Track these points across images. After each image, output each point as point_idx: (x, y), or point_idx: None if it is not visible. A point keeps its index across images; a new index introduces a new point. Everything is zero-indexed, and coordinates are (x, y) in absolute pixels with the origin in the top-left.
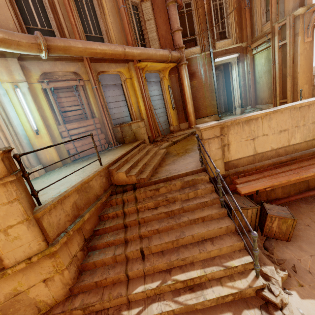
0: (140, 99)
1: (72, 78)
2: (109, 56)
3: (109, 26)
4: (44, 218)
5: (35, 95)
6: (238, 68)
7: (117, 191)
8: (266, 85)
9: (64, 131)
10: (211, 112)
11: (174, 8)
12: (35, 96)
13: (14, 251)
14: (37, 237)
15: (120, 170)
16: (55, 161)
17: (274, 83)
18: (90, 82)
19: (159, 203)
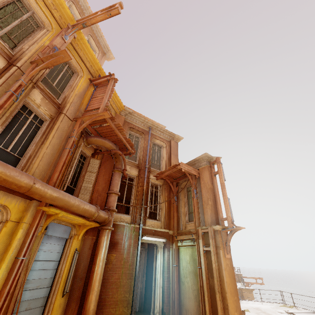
0: (6, 265)
1: None
2: None
3: (39, 154)
4: None
5: None
6: (164, 255)
7: None
8: (191, 290)
9: None
10: None
11: (119, 175)
12: None
13: None
14: None
15: None
16: None
17: (202, 294)
18: None
19: None
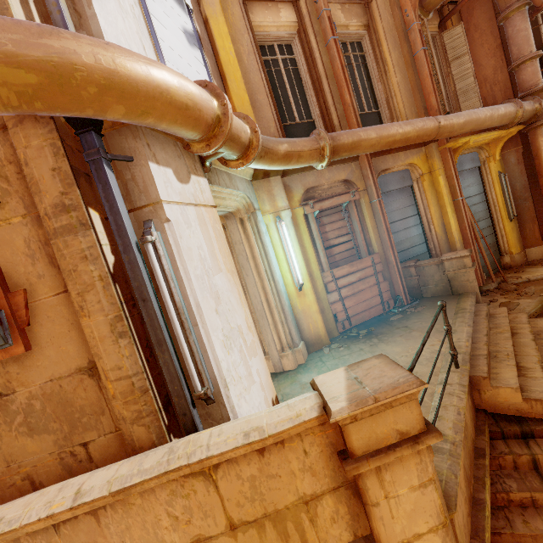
0: (450, 208)
1: (345, 191)
2: (411, 142)
3: (393, 90)
4: (453, 517)
5: (295, 226)
6: None
7: (505, 432)
8: None
9: (330, 280)
10: None
11: (522, 17)
12: (295, 228)
13: None
14: None
15: (498, 380)
16: (320, 334)
17: None
18: (367, 193)
19: None
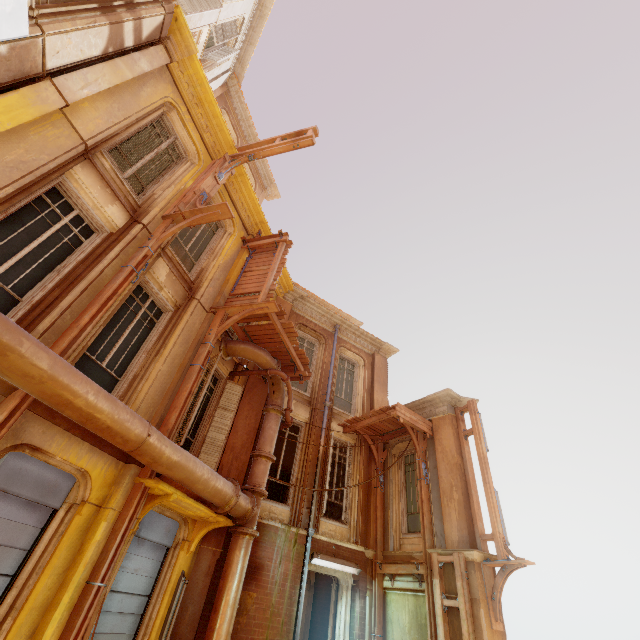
0: (70, 596)
1: None
2: (96, 427)
3: (151, 373)
4: None
5: None
6: (353, 606)
7: None
8: None
9: None
10: None
11: (277, 420)
12: None
13: None
14: None
15: None
16: None
17: None
18: None
19: None
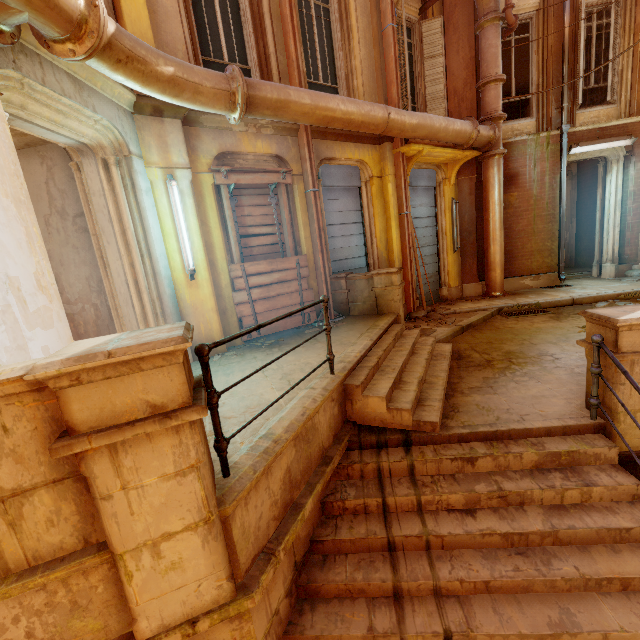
0: (394, 222)
1: (273, 169)
2: (355, 126)
3: (355, 65)
4: (235, 516)
5: (199, 196)
6: (626, 173)
7: (363, 442)
8: None
9: (240, 276)
10: (543, 266)
11: (495, 32)
12: (198, 199)
13: (162, 598)
14: (218, 569)
15: (371, 390)
16: (214, 338)
17: None
18: (303, 180)
19: (478, 500)
